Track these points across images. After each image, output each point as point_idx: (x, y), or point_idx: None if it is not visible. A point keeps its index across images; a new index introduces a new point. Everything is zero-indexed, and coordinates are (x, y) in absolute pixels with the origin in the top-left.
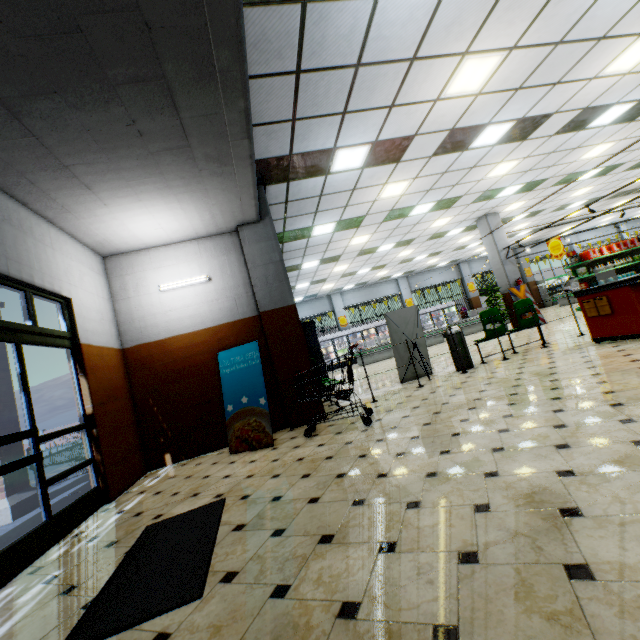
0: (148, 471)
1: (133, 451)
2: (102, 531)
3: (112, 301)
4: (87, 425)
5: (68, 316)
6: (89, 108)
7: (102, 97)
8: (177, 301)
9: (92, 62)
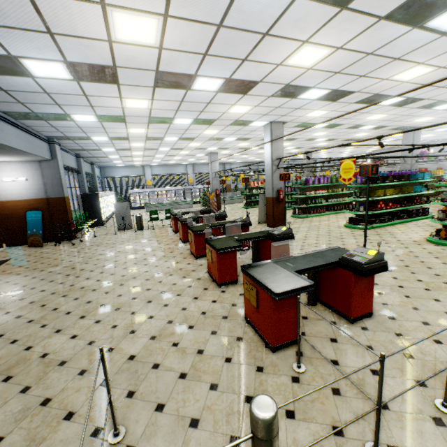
0: None
1: None
2: None
3: None
4: None
5: None
6: None
7: None
8: (11, 186)
9: None
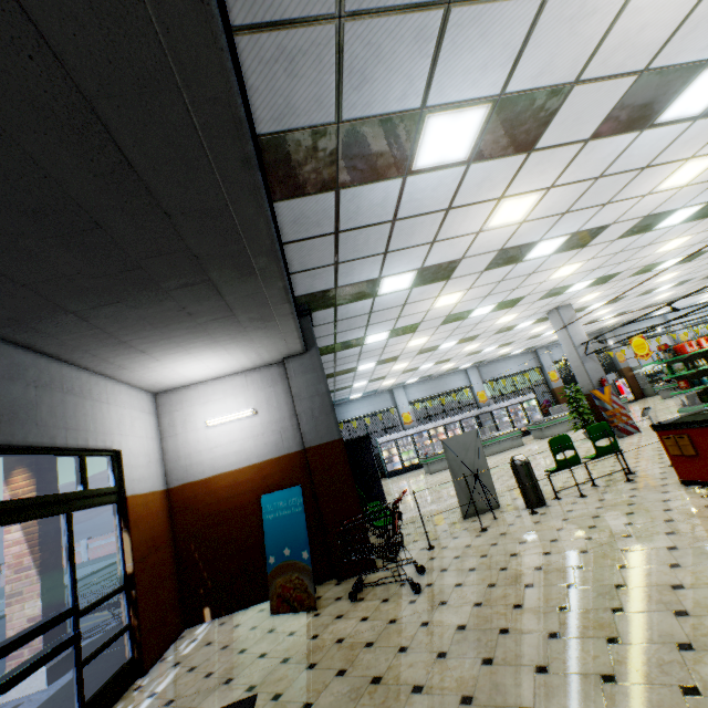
0: (186, 627)
1: (171, 607)
2: None
3: (160, 438)
4: (127, 586)
5: (117, 468)
6: (146, 306)
7: (157, 298)
8: (223, 436)
9: (149, 281)
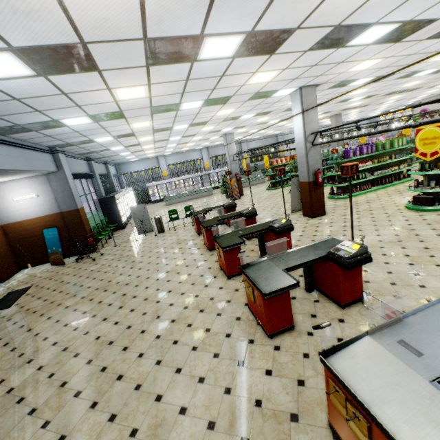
0: (22, 270)
1: (12, 264)
2: None
3: None
4: None
5: None
6: None
7: None
8: (23, 205)
9: None
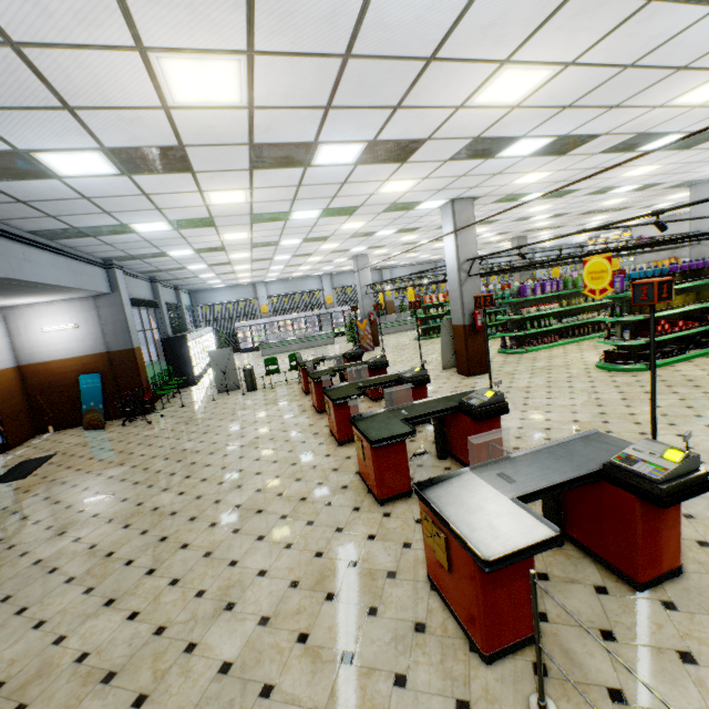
0: (39, 434)
1: (27, 424)
2: (3, 462)
3: (10, 336)
4: None
5: None
6: None
7: None
8: (55, 339)
9: None
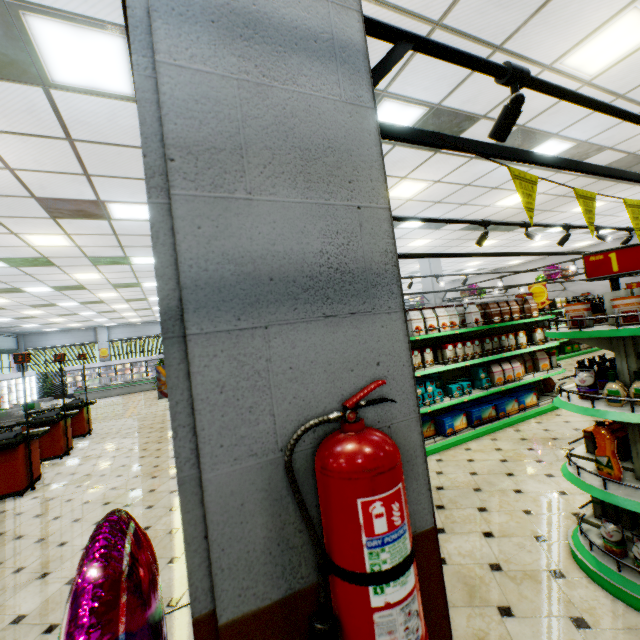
0: None
1: None
2: None
3: None
4: None
5: None
6: None
7: None
8: None
9: None
